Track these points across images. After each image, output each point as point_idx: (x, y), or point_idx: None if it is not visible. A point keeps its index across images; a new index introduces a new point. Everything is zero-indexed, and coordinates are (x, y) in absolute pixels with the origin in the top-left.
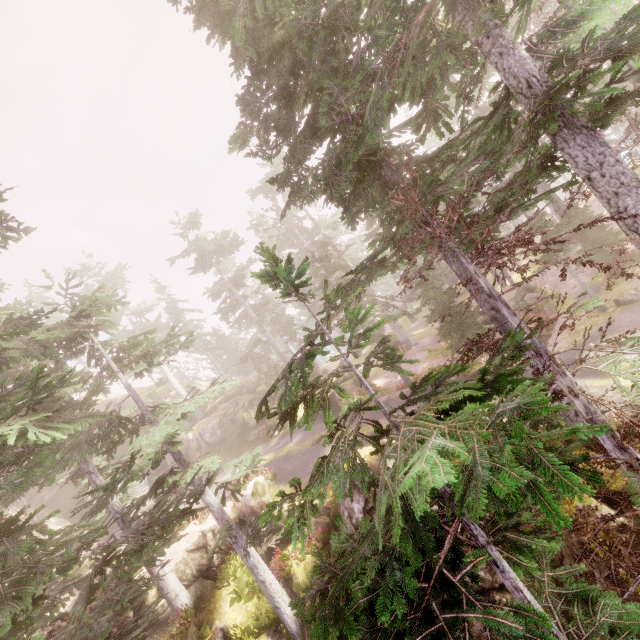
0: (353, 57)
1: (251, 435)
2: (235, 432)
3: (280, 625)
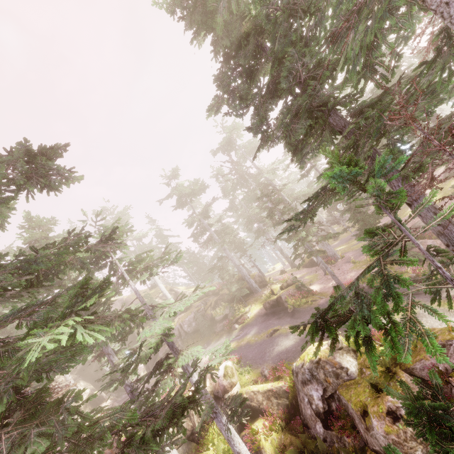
0: (302, 36)
1: (217, 327)
2: (206, 324)
3: None
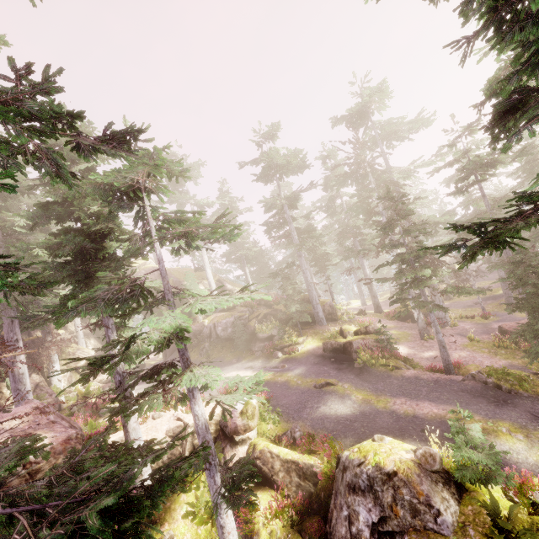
0: None
1: (256, 346)
2: (243, 337)
3: None
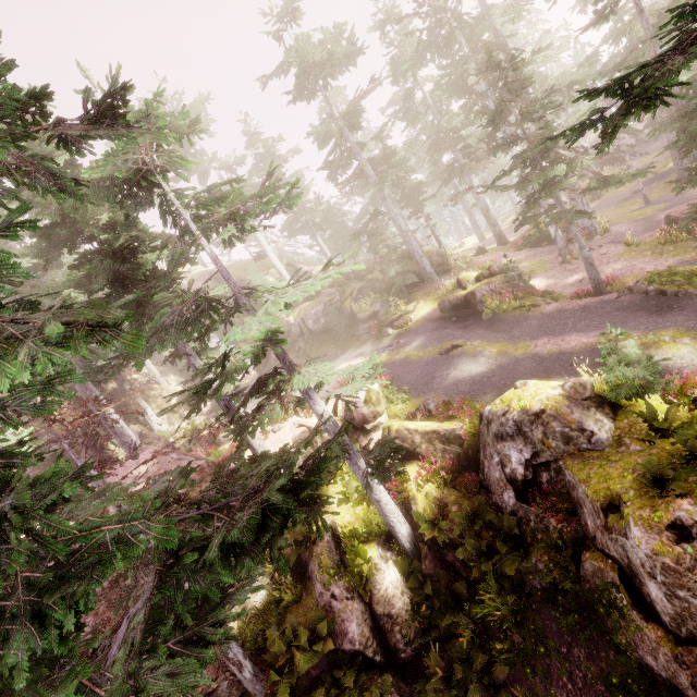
0: None
1: (359, 329)
2: (341, 323)
3: (390, 536)
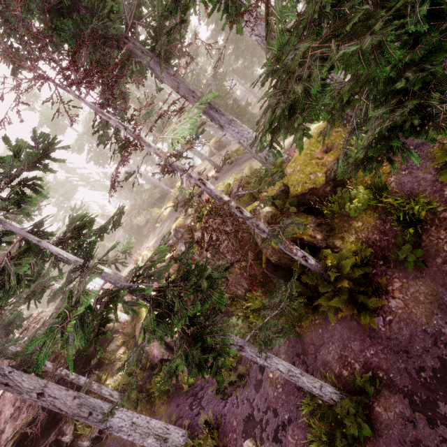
0: None
1: (144, 231)
2: (134, 233)
3: None
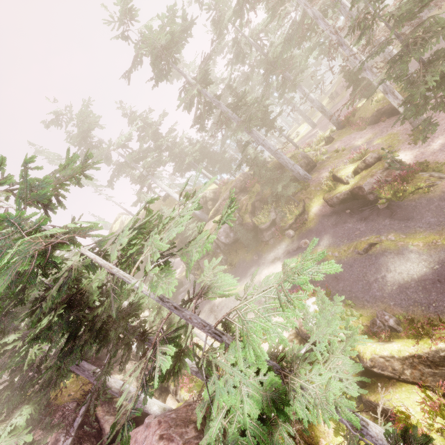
0: None
1: (265, 236)
2: (249, 236)
3: None
